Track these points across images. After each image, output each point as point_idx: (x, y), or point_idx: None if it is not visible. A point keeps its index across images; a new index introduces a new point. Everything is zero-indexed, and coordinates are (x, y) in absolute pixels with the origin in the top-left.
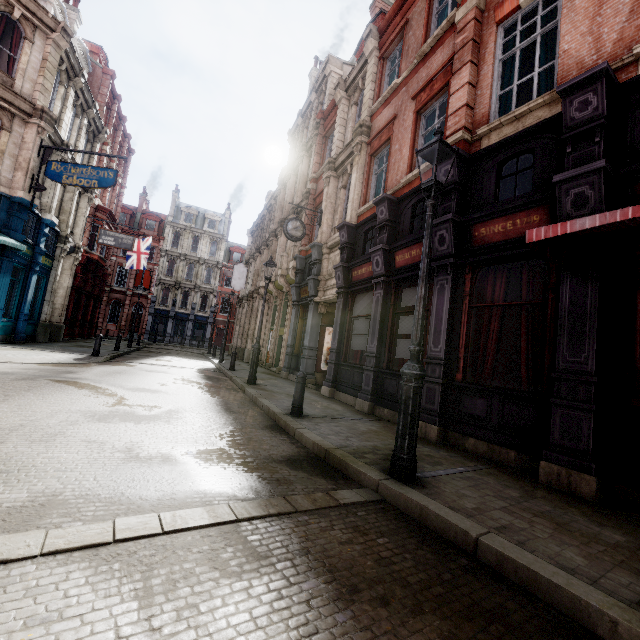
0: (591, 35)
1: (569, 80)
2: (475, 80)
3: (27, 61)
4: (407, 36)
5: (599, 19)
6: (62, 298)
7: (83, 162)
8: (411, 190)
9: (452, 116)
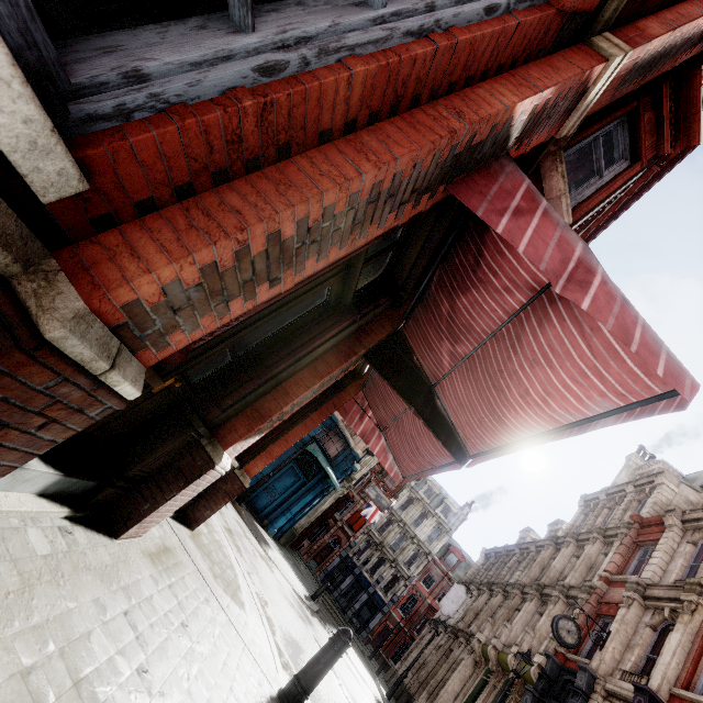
0: None
1: None
2: None
3: None
4: None
5: None
6: (313, 515)
7: None
8: None
9: None
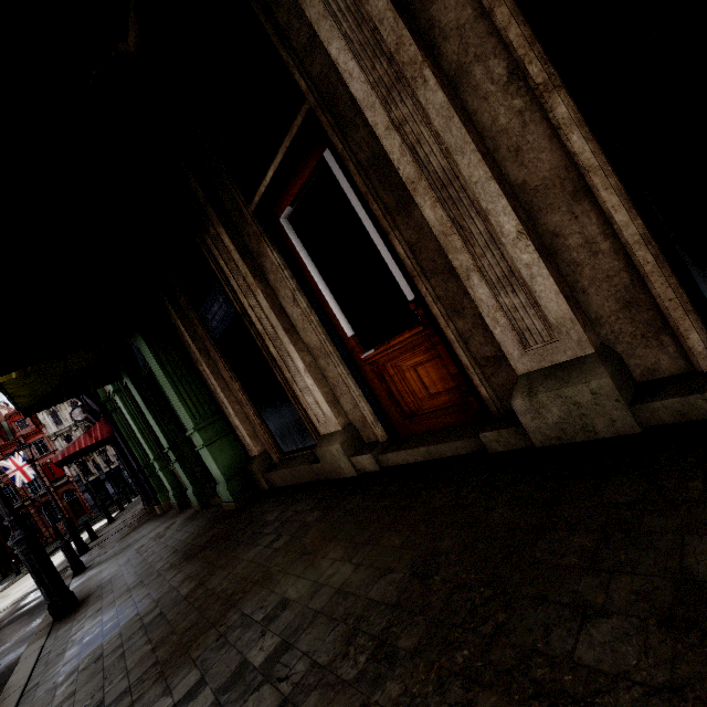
0: None
1: None
2: None
3: None
4: None
5: None
6: None
7: None
8: None
9: None
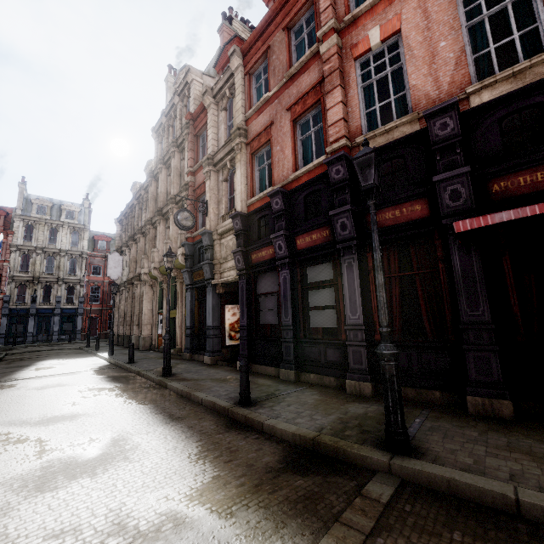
0: (431, 76)
1: (432, 107)
2: (345, 100)
3: None
4: (271, 59)
5: (434, 66)
6: None
7: None
8: (301, 184)
9: (332, 126)
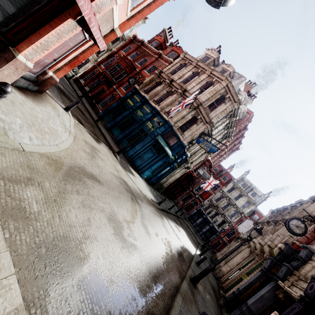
0: None
1: None
2: None
3: (219, 108)
4: None
5: None
6: (172, 180)
7: (214, 143)
8: None
9: None
